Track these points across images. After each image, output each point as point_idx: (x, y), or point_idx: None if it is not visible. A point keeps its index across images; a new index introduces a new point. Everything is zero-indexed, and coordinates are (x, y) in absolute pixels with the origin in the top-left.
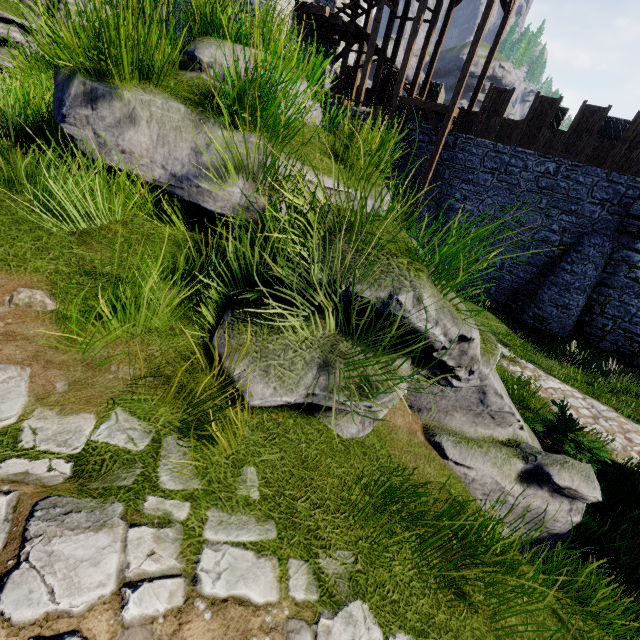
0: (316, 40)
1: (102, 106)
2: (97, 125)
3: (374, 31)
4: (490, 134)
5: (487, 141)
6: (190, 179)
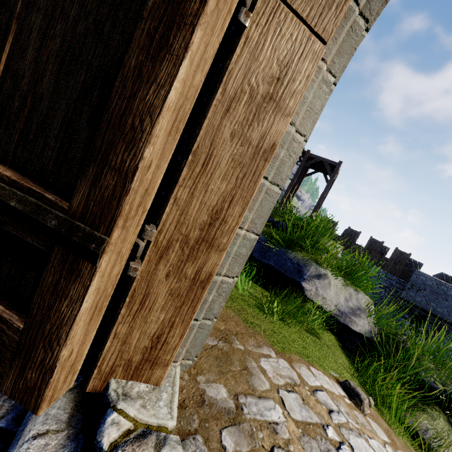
0: None
1: (321, 278)
2: (318, 286)
3: None
4: None
5: None
6: (346, 313)
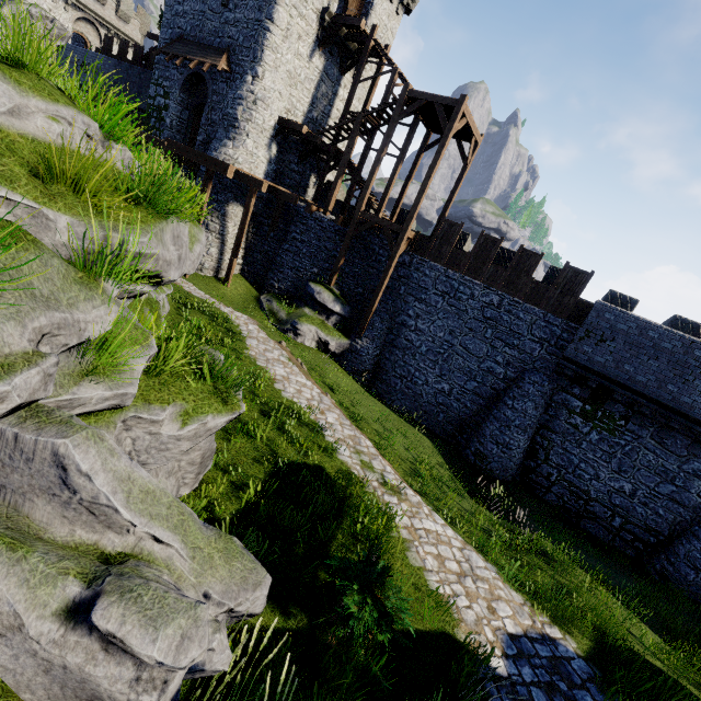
0: (300, 153)
1: None
2: None
3: (346, 154)
4: (442, 260)
5: (439, 265)
6: None
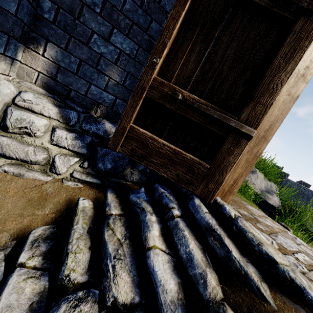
0: None
1: (254, 173)
2: (252, 177)
3: None
4: None
5: None
6: (265, 193)
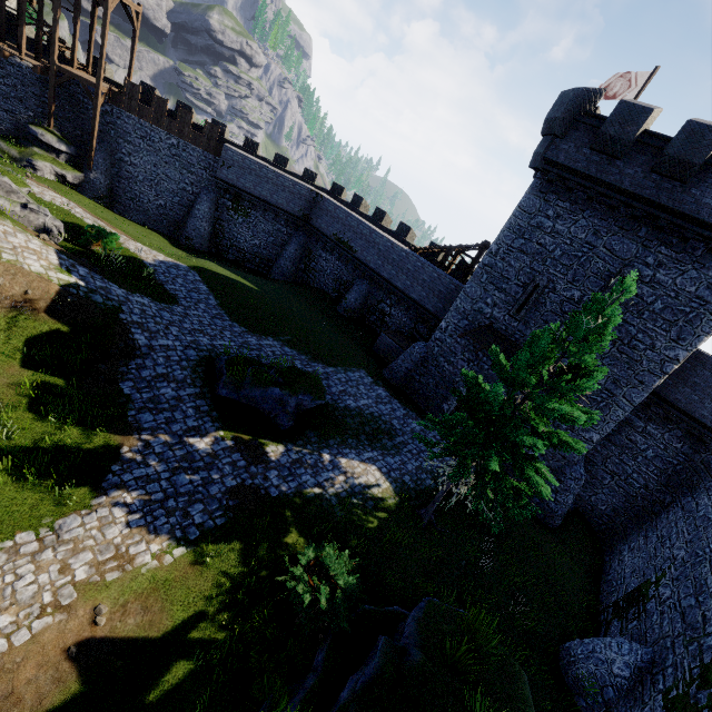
0: None
1: None
2: None
3: (22, 3)
4: (134, 112)
5: (134, 116)
6: None
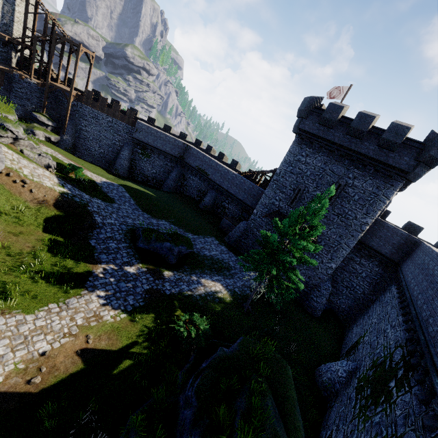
0: (3, 42)
1: None
2: None
3: (33, 53)
4: (89, 104)
5: (89, 107)
6: None
